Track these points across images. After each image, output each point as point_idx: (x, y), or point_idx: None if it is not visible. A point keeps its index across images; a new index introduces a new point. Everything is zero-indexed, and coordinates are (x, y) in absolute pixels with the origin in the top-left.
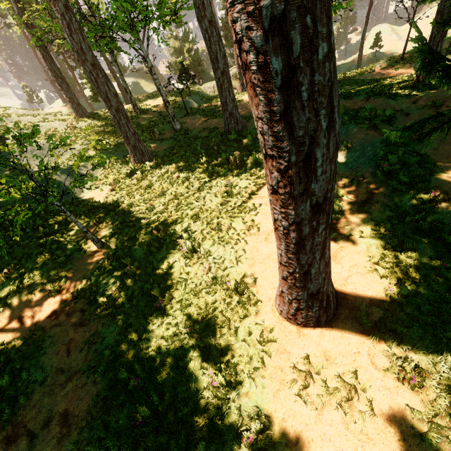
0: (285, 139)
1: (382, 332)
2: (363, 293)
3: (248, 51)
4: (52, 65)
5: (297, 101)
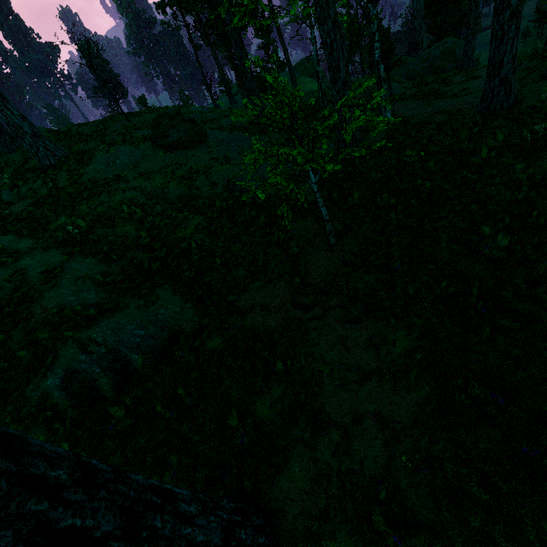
0: None
1: None
2: None
3: None
4: (242, 52)
5: None
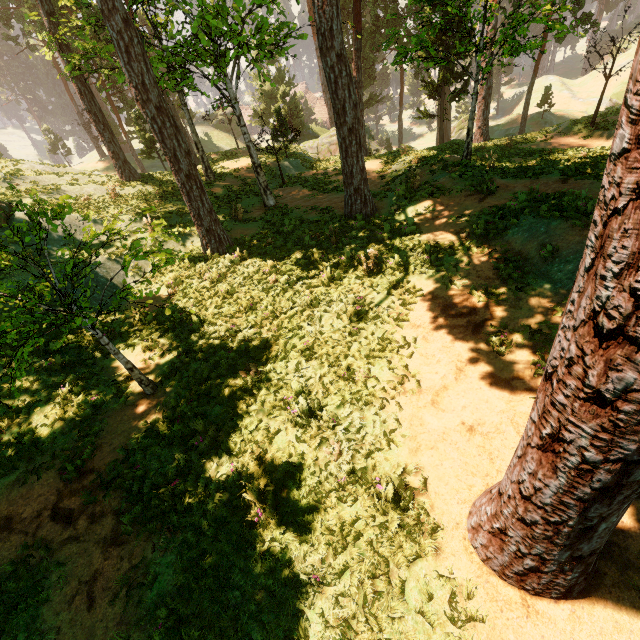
0: None
1: None
2: (638, 533)
3: None
4: (92, 105)
5: None
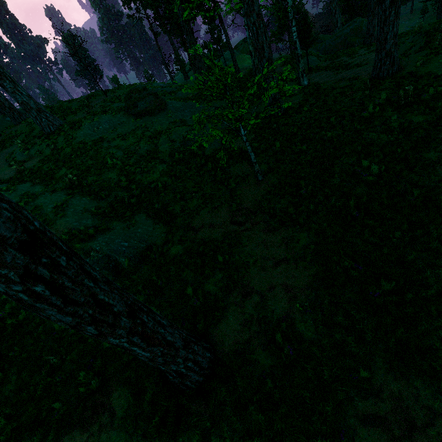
0: None
1: None
2: None
3: None
4: (192, 38)
5: None
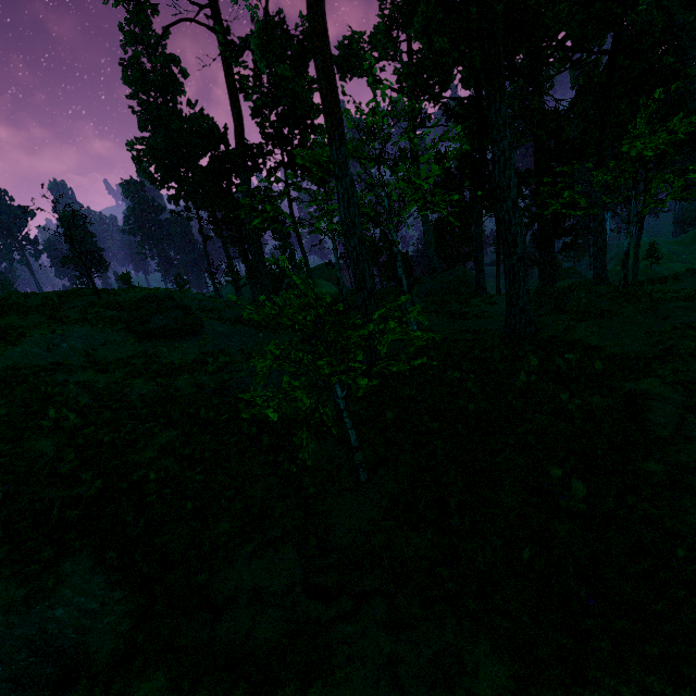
0: None
1: None
2: None
3: None
4: (259, 249)
5: None
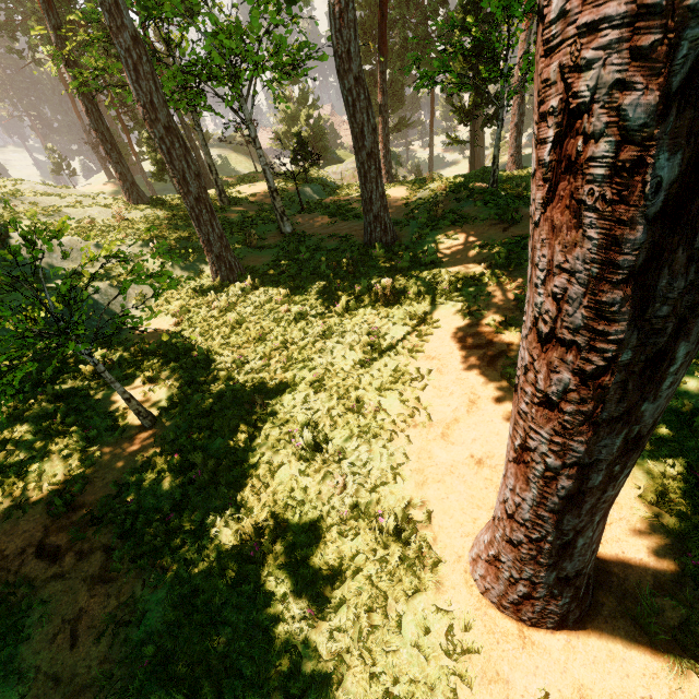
0: (621, 318)
1: (691, 656)
2: (638, 563)
3: (596, 134)
4: (99, 124)
5: (682, 249)
